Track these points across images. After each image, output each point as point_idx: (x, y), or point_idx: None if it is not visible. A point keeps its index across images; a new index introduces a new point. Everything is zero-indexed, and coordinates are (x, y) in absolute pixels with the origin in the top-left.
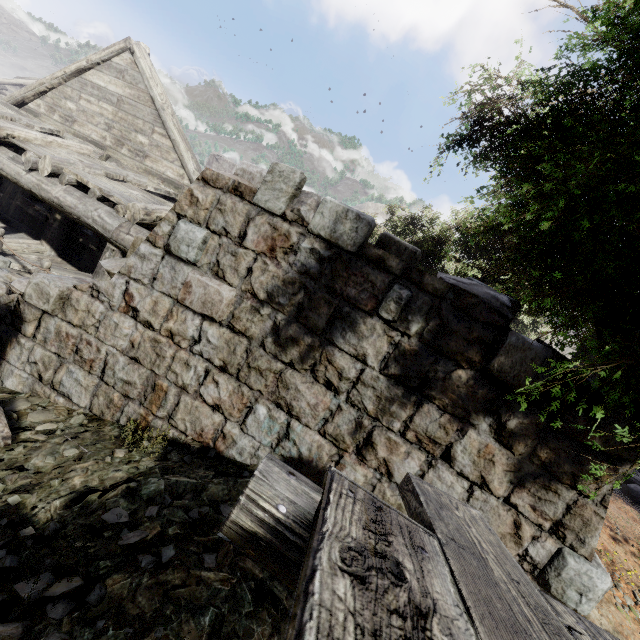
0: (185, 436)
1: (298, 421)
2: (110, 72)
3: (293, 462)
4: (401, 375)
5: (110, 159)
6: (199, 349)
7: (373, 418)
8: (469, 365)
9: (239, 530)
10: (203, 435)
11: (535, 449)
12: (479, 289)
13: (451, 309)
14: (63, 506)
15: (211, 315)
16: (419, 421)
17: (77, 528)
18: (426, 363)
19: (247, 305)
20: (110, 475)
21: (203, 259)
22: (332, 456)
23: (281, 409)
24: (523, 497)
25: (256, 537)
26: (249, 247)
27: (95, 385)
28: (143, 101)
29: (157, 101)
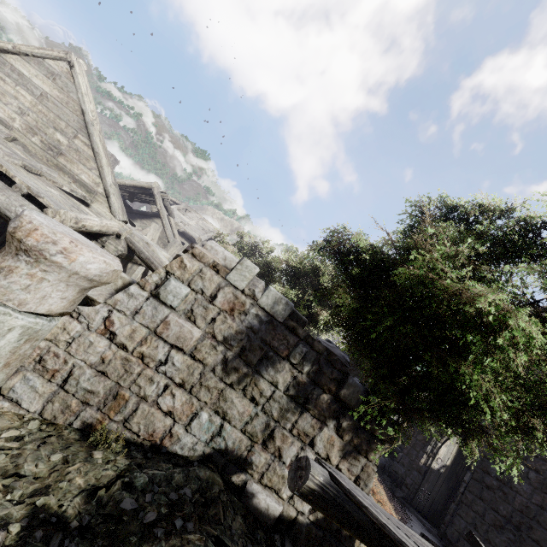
0: (137, 436)
1: (229, 423)
2: (39, 68)
3: (221, 452)
4: (295, 395)
5: (16, 141)
6: (164, 369)
7: (276, 421)
8: (329, 392)
9: (309, 489)
10: (154, 435)
11: (352, 437)
12: (337, 351)
13: (325, 361)
14: (81, 502)
15: (182, 347)
16: (301, 423)
17: (101, 517)
18: (309, 389)
19: (208, 342)
20: (102, 474)
21: (181, 306)
22: (248, 446)
23: (219, 415)
24: (345, 464)
25: (315, 491)
26: (217, 305)
27: (53, 392)
28: (71, 108)
29: (88, 115)
